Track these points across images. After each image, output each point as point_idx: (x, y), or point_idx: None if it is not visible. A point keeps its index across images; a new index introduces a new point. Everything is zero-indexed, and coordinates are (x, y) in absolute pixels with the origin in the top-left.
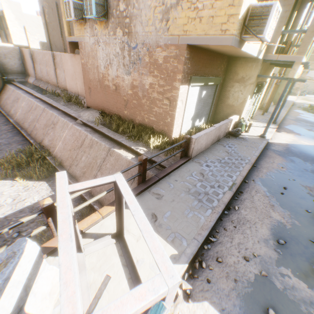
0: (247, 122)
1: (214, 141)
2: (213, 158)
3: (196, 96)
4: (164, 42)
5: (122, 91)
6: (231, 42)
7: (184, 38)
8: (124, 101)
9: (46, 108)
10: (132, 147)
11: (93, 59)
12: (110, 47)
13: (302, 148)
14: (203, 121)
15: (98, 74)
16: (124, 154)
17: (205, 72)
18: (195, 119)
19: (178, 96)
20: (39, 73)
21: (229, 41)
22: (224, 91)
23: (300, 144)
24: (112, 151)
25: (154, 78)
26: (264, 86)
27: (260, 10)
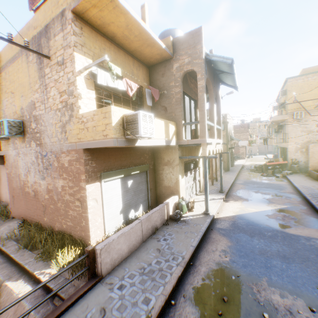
0: (187, 201)
1: (146, 235)
2: (135, 268)
3: (120, 188)
4: (66, 148)
5: (41, 197)
6: (113, 143)
7: (79, 143)
8: (43, 206)
9: None
10: (36, 272)
11: (16, 168)
12: (28, 156)
13: (250, 217)
14: (142, 209)
15: (21, 182)
16: (18, 289)
17: (122, 165)
18: (127, 211)
19: (87, 196)
20: None
21: (111, 143)
22: (158, 174)
23: (248, 212)
24: (4, 287)
25: (64, 180)
26: (198, 161)
27: (131, 117)
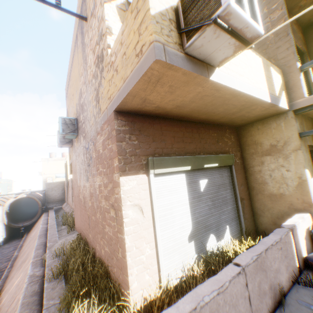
0: None
1: (260, 311)
2: None
3: (185, 191)
4: (100, 125)
5: (86, 204)
6: (154, 55)
7: (110, 105)
8: (88, 218)
9: (38, 237)
10: None
11: (76, 174)
12: (80, 156)
13: None
14: (230, 236)
15: (77, 188)
16: None
17: (187, 150)
18: (202, 237)
19: (121, 198)
20: (68, 198)
21: (151, 56)
22: (251, 173)
23: None
24: None
25: (100, 176)
26: None
27: None
